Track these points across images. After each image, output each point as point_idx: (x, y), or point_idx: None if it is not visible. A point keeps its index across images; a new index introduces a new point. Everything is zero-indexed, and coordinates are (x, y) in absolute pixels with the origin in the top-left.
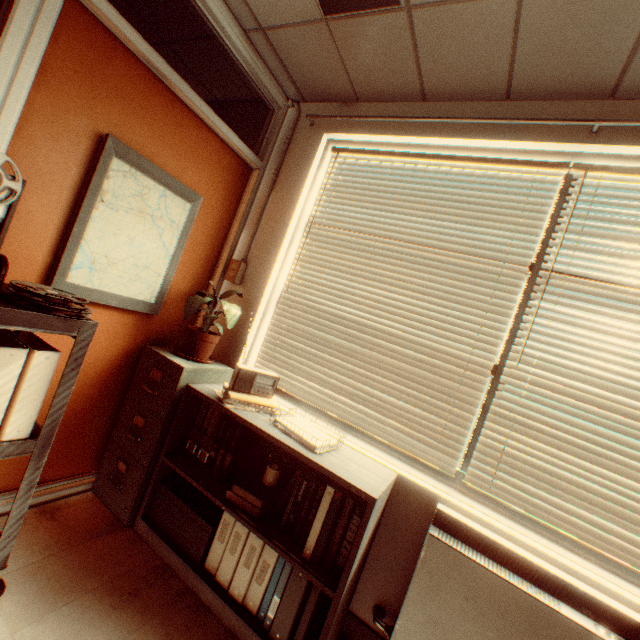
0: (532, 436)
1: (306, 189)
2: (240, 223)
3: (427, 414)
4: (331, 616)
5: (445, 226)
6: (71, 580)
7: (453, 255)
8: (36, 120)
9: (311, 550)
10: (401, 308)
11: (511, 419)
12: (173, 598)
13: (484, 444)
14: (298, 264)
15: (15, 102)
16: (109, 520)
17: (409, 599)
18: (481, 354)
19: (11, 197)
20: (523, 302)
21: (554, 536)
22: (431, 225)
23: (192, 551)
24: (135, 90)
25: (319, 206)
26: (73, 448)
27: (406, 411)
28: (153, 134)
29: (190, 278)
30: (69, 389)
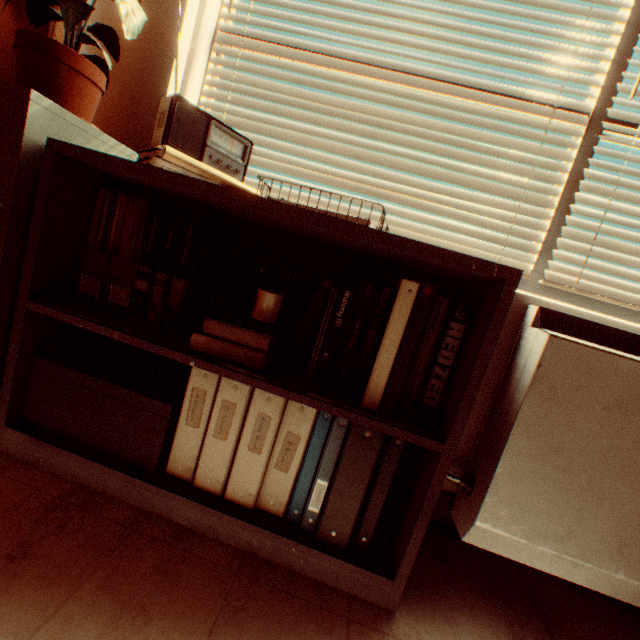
0: None
1: None
2: None
3: (490, 198)
4: (439, 480)
5: None
6: None
7: None
8: None
9: (380, 395)
10: (448, 26)
11: (614, 183)
12: (117, 538)
13: (575, 225)
14: None
15: None
16: None
17: (517, 432)
18: (576, 91)
19: None
20: (639, 2)
21: None
22: None
23: (136, 456)
24: None
25: None
26: None
27: (459, 197)
28: None
29: None
30: None
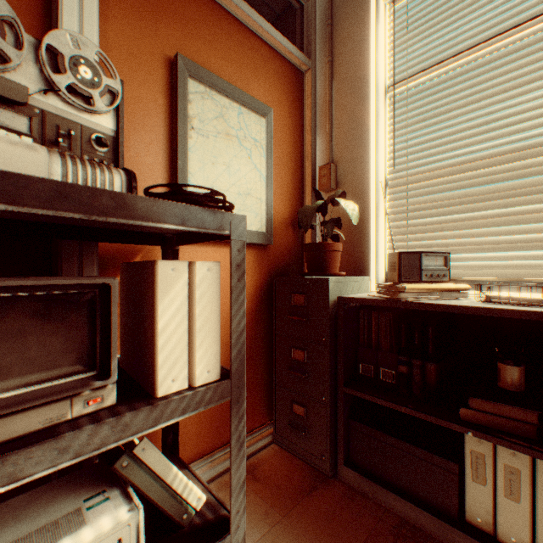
0: None
1: (372, 51)
2: (311, 131)
3: None
4: None
5: None
6: None
7: None
8: (113, 54)
9: None
10: None
11: None
12: None
13: None
14: (394, 136)
15: (90, 28)
16: (308, 473)
17: None
18: None
19: (114, 103)
20: None
21: None
22: None
23: (435, 501)
24: (183, 6)
25: (393, 62)
26: None
27: None
28: (211, 51)
29: (285, 202)
30: (241, 308)
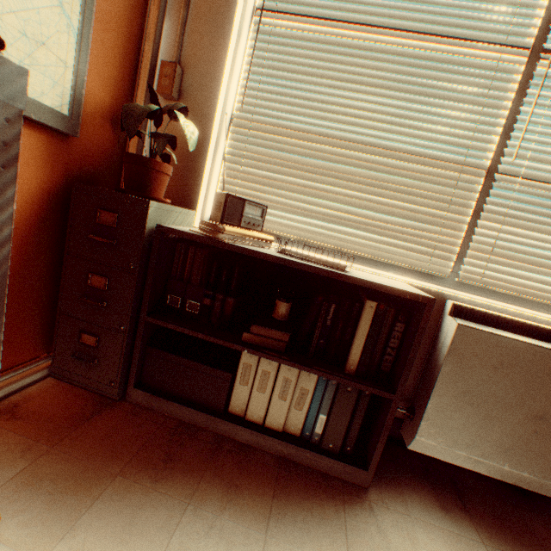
0: (522, 227)
1: None
2: (160, 4)
3: (421, 225)
4: (392, 414)
5: (439, 3)
6: (85, 474)
7: (448, 41)
8: None
9: (355, 366)
10: (389, 114)
11: (504, 214)
12: (211, 450)
13: (478, 242)
14: (251, 70)
15: None
16: (92, 400)
17: (439, 382)
18: (476, 155)
19: None
20: (518, 93)
21: (531, 306)
22: (422, 2)
23: (211, 403)
24: None
25: None
26: (6, 333)
27: (400, 226)
28: None
29: (107, 86)
30: (6, 209)
